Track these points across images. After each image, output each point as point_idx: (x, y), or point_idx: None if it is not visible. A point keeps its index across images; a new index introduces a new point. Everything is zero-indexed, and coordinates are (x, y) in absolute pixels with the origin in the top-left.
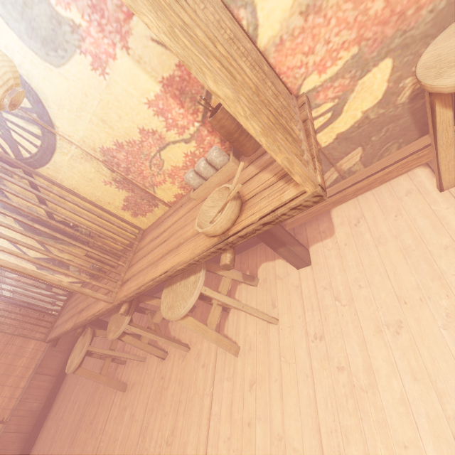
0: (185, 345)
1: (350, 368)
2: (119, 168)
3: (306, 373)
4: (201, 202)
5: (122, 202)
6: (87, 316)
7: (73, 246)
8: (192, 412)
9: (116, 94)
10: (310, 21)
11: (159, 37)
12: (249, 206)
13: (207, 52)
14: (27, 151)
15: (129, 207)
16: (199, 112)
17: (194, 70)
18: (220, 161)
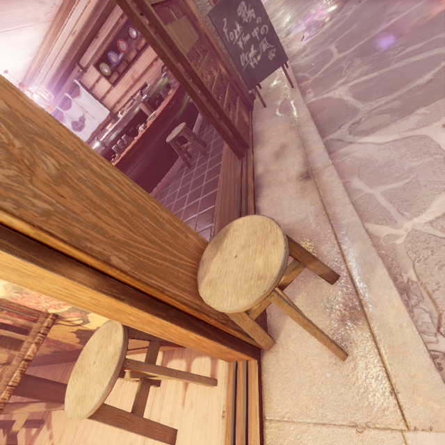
0: None
1: None
2: None
3: None
4: None
5: None
6: None
7: None
8: None
9: None
10: (26, 295)
11: None
12: None
13: None
14: None
15: None
16: None
17: None
18: None
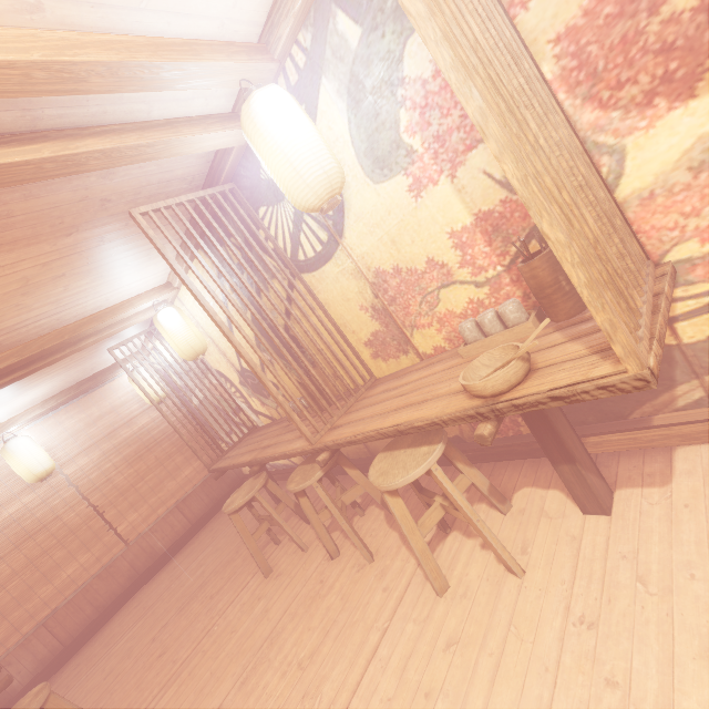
0: (369, 551)
1: (630, 690)
2: (384, 295)
3: (547, 665)
4: (470, 362)
5: (369, 335)
6: (274, 452)
7: (289, 369)
8: (348, 642)
9: (420, 217)
10: (702, 179)
11: (511, 181)
12: (539, 375)
13: (551, 198)
14: (304, 254)
15: (372, 344)
16: (508, 255)
17: (532, 212)
18: (515, 318)
